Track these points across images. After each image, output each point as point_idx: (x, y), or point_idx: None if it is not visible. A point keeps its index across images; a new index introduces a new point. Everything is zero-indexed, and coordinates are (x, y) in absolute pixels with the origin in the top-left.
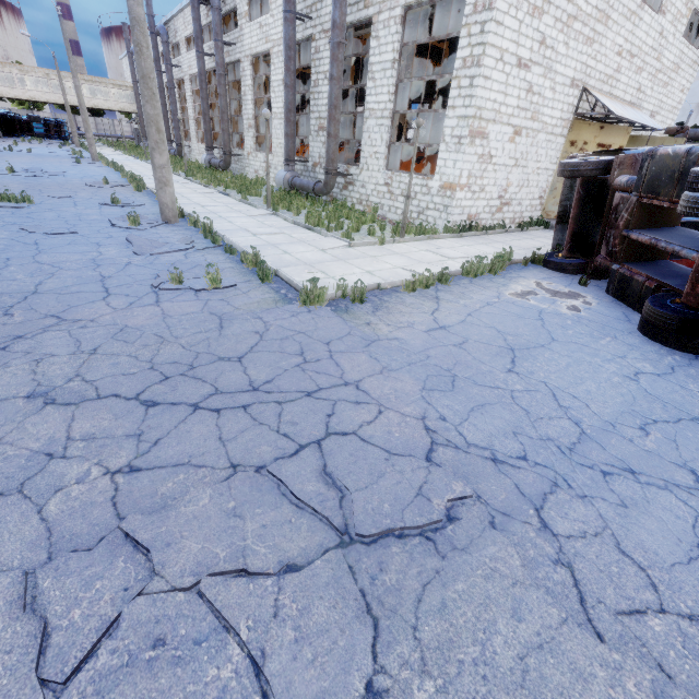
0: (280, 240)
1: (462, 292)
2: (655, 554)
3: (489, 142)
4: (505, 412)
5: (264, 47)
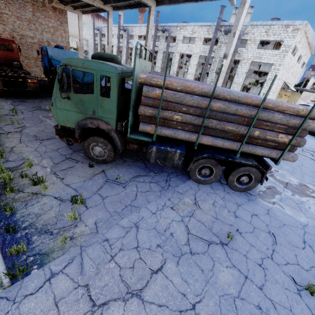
0: None
1: None
2: None
3: (269, 96)
4: (314, 146)
5: (189, 53)
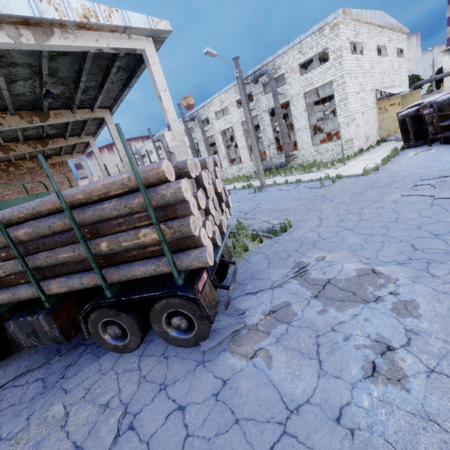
0: (311, 177)
1: (397, 160)
2: None
3: (356, 120)
4: None
5: (229, 126)
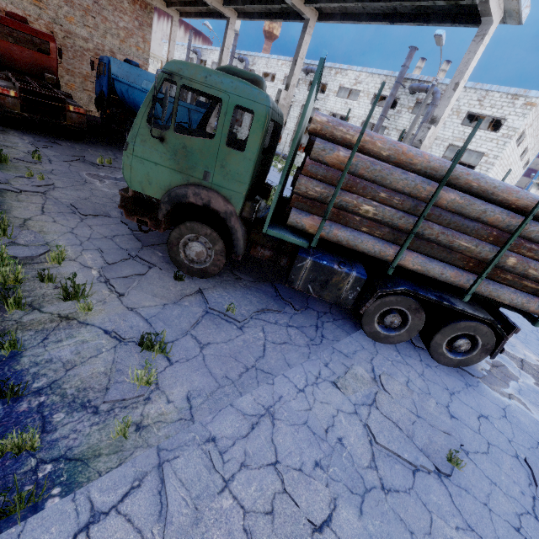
0: None
1: None
2: None
3: None
4: None
5: (345, 114)
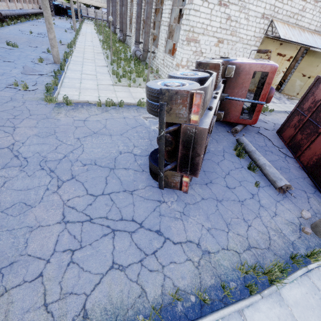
0: (88, 78)
1: (123, 111)
2: (13, 186)
3: (200, 45)
4: (47, 147)
5: None
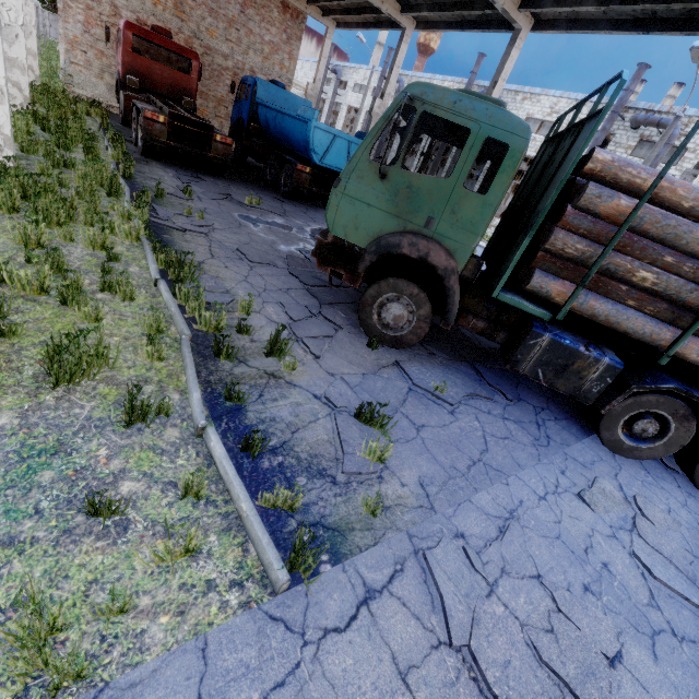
0: None
1: None
2: None
3: None
4: None
5: (531, 153)
